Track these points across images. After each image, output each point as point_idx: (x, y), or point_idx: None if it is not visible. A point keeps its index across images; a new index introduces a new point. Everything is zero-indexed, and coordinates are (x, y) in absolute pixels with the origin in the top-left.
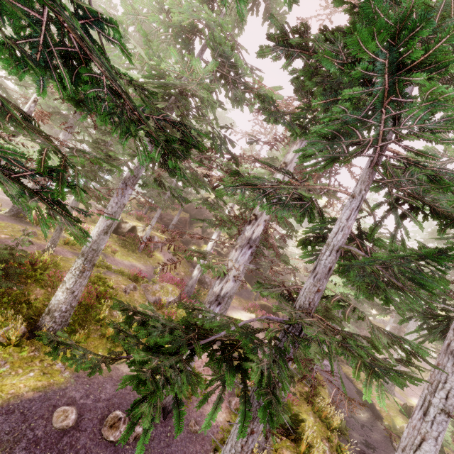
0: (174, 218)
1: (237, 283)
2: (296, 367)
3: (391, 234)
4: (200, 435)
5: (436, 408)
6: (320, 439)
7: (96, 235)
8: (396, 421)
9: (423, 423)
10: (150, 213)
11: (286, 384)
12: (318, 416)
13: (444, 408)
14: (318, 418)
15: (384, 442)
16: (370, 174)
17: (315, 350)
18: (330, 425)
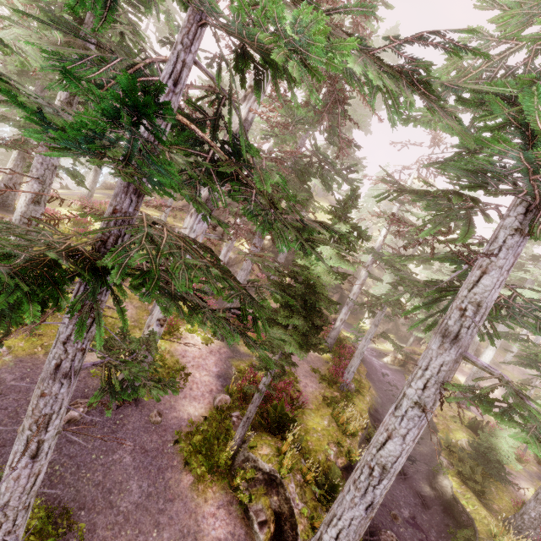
0: None
1: (246, 272)
2: (275, 358)
3: (239, 120)
4: (162, 426)
5: (410, 402)
6: (326, 443)
7: (25, 205)
8: (455, 435)
9: (393, 418)
10: (177, 202)
11: (3, 322)
12: (335, 420)
13: (420, 402)
14: (336, 423)
15: (430, 455)
16: (191, 13)
17: (295, 338)
18: (346, 430)
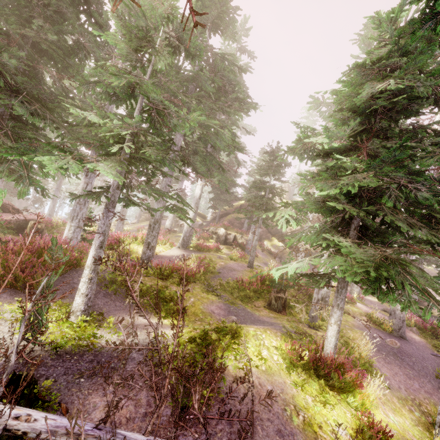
0: (246, 221)
1: None
2: None
3: None
4: (423, 346)
5: None
6: None
7: None
8: None
9: None
10: (220, 221)
11: None
12: None
13: None
14: None
15: None
16: None
17: None
18: None
